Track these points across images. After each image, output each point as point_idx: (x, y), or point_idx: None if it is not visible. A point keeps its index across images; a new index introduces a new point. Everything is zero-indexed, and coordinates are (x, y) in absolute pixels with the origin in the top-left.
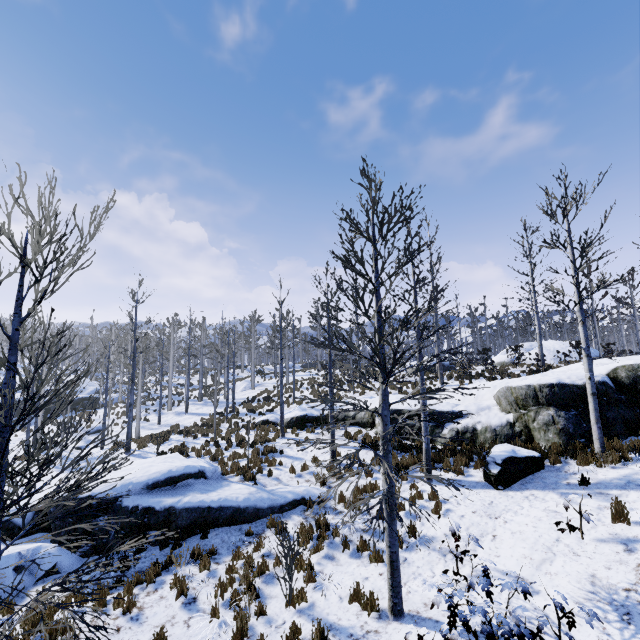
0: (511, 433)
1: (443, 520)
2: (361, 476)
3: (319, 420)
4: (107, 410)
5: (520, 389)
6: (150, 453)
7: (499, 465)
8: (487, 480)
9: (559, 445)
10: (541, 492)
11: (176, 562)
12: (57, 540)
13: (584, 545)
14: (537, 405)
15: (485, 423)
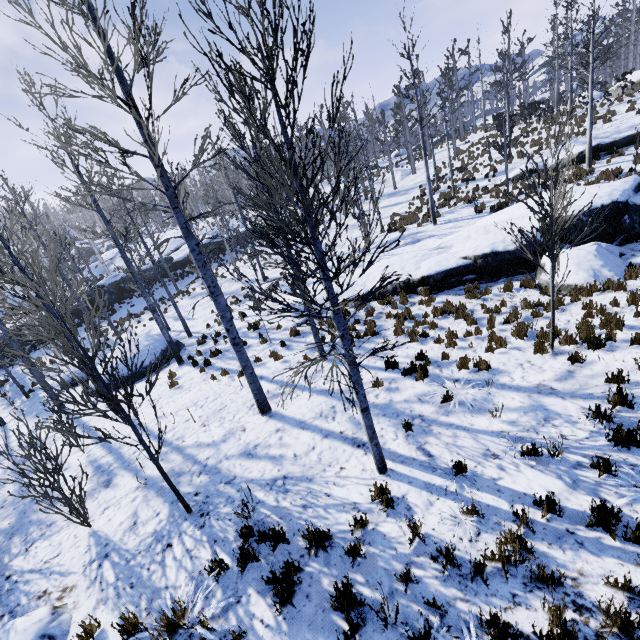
0: None
1: None
2: None
3: (613, 146)
4: None
5: None
6: (459, 218)
7: None
8: None
9: None
10: None
11: None
12: (589, 242)
13: None
14: None
15: None
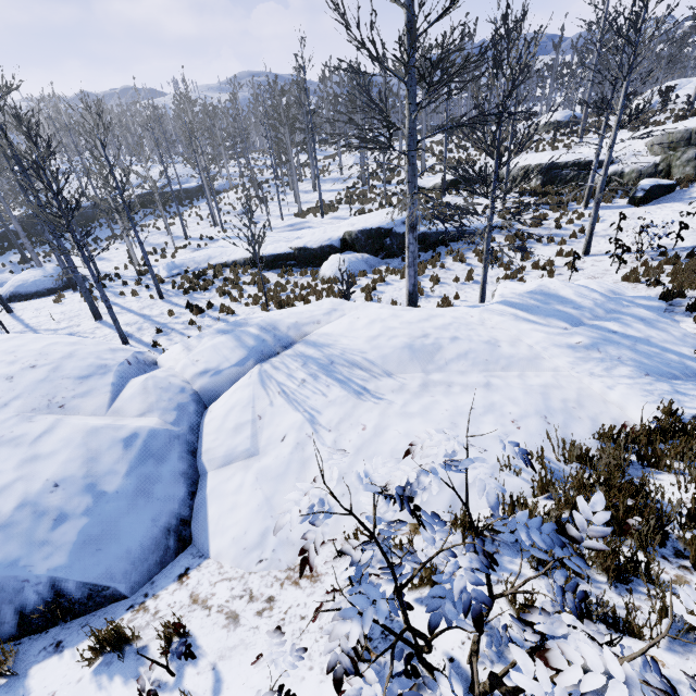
0: (653, 172)
1: (601, 224)
2: (529, 213)
3: (470, 181)
4: (231, 195)
5: (678, 133)
6: (341, 216)
7: (645, 191)
8: (630, 203)
9: (691, 176)
10: (669, 204)
11: (446, 254)
12: (364, 252)
13: (693, 220)
14: (687, 146)
15: (633, 166)
